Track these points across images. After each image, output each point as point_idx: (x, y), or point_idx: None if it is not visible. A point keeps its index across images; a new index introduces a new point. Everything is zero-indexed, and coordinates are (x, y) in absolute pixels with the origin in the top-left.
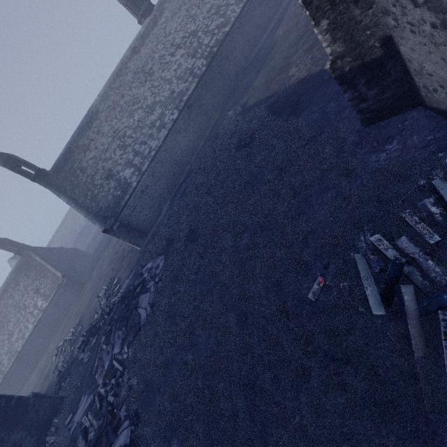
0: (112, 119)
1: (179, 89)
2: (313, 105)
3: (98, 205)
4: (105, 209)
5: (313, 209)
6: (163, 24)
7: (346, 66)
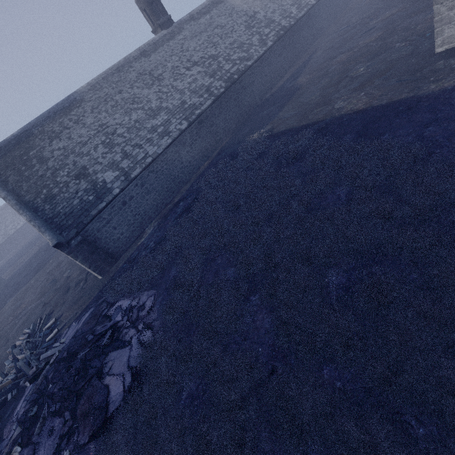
0: (101, 112)
1: (192, 102)
2: (395, 129)
3: (55, 209)
4: (64, 215)
5: None
6: (180, 40)
7: None
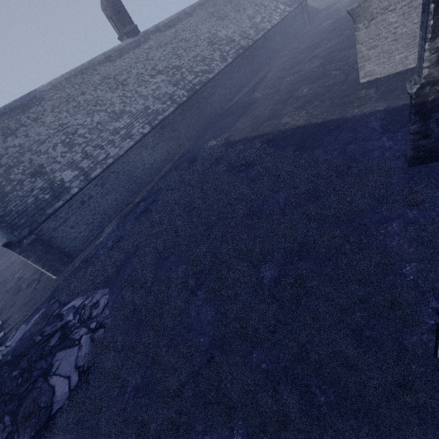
0: (62, 111)
1: (155, 108)
2: (326, 145)
3: (6, 207)
4: (16, 213)
5: (376, 239)
6: (146, 49)
7: (432, 95)
